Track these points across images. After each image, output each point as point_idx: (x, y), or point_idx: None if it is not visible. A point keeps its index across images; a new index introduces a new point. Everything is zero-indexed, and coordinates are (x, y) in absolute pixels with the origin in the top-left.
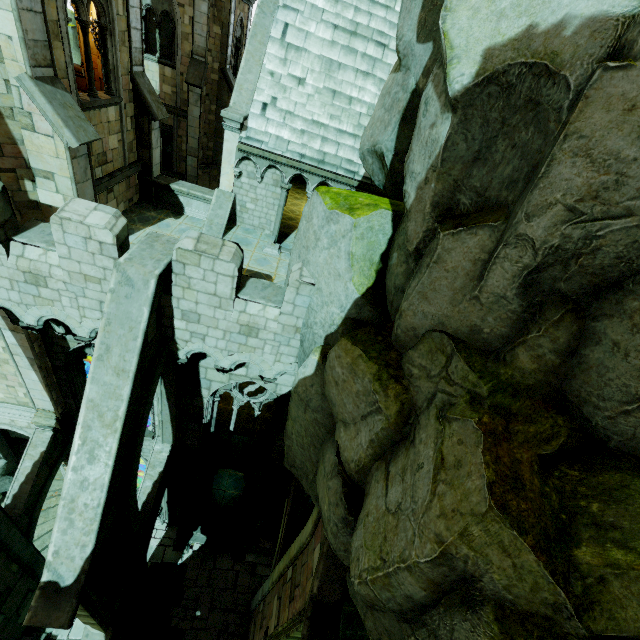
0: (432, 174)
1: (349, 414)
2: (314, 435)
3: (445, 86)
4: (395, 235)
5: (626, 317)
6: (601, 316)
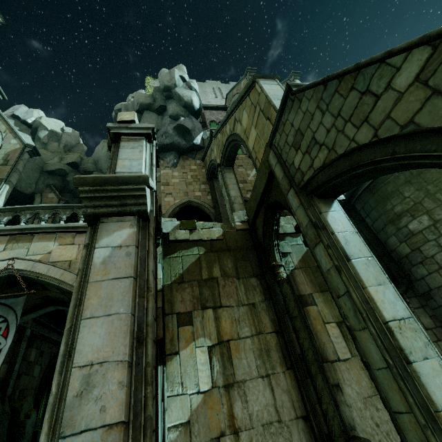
0: (46, 136)
1: (50, 158)
2: (37, 168)
3: (45, 129)
4: (35, 144)
5: (73, 151)
6: (71, 152)
